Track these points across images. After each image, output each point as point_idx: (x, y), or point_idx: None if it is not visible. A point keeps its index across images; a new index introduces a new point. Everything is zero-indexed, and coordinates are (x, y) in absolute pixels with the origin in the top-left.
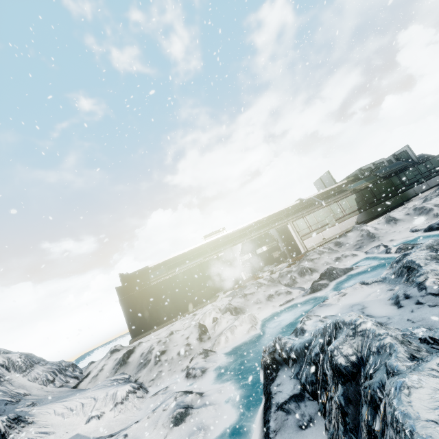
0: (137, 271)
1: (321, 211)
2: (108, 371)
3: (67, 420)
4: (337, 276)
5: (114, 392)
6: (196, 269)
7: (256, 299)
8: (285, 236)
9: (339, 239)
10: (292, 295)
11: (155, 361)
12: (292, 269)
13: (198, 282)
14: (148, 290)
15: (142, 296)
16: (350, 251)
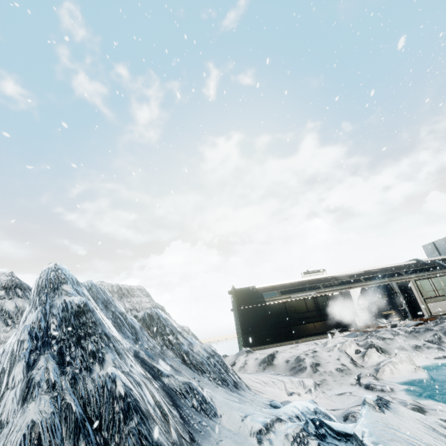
0: (245, 288)
1: None
2: (254, 366)
3: (267, 388)
4: None
5: (299, 380)
6: (311, 301)
7: (399, 345)
8: (405, 293)
9: None
10: None
11: (312, 370)
12: (432, 328)
13: (311, 314)
14: (264, 307)
15: (258, 311)
16: None
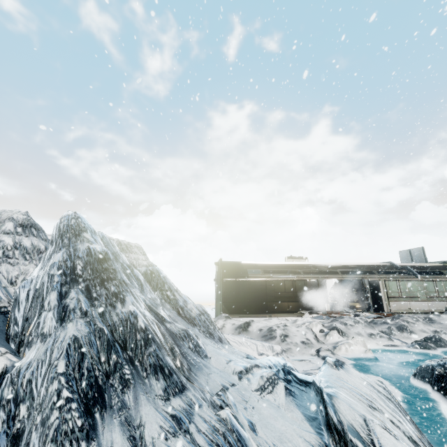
0: (231, 262)
1: (415, 283)
2: (231, 330)
3: (242, 347)
4: (444, 345)
5: (269, 345)
6: (289, 283)
7: (357, 331)
8: (373, 290)
9: (431, 315)
10: (394, 343)
11: (281, 339)
12: (388, 322)
13: (288, 295)
14: (247, 282)
15: (241, 285)
16: (445, 331)
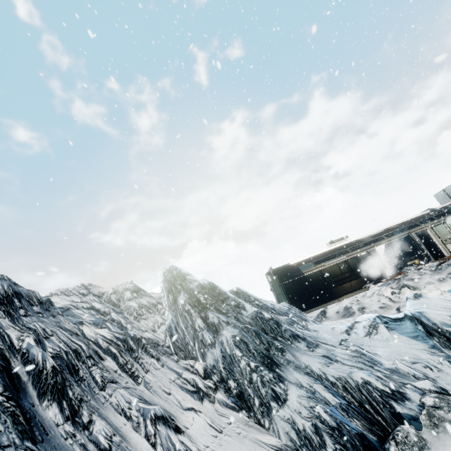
0: (281, 267)
1: None
2: None
3: None
4: None
5: (353, 319)
6: (343, 265)
7: (427, 281)
8: (425, 240)
9: None
10: None
11: (360, 312)
12: None
13: (346, 275)
14: (304, 278)
15: (300, 283)
16: None
